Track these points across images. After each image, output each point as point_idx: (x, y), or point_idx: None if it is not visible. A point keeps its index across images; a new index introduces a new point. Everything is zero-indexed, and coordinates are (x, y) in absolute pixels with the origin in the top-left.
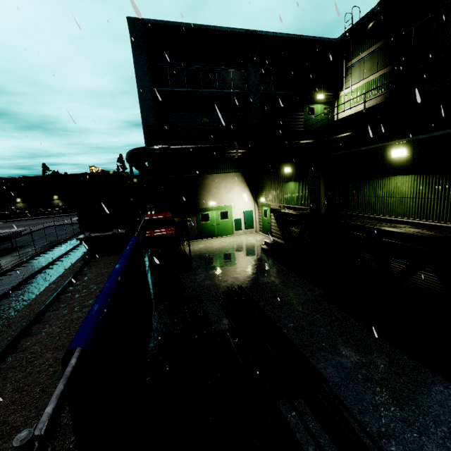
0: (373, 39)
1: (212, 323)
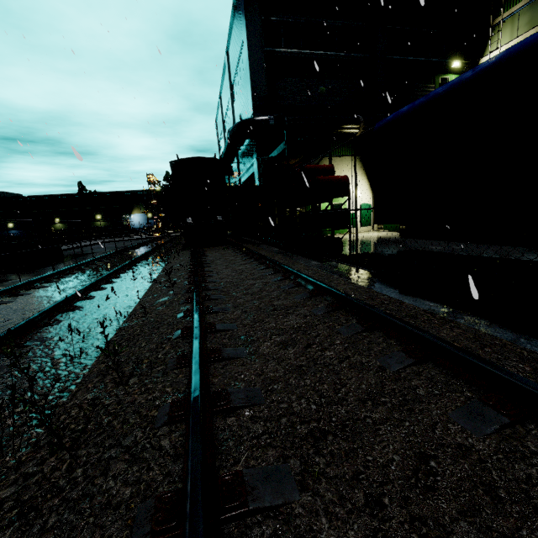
0: None
1: None
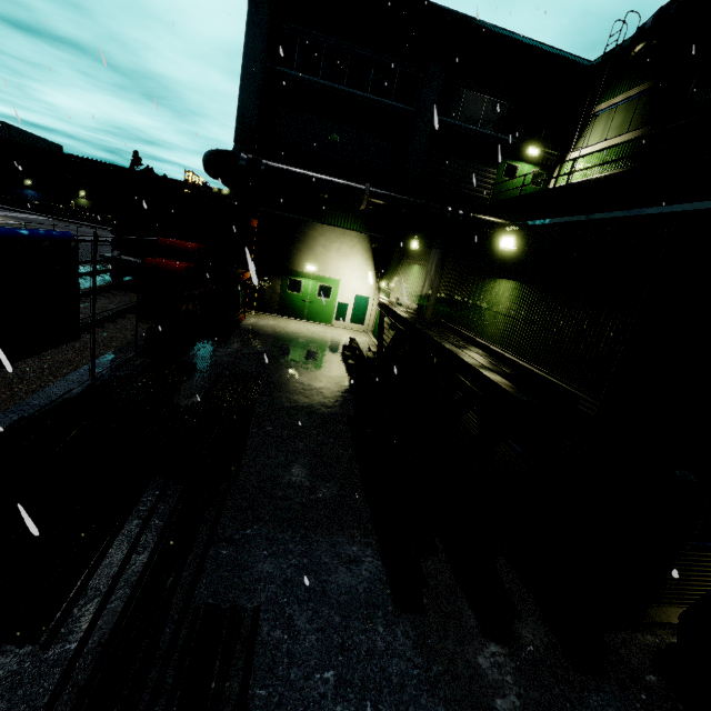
0: (640, 75)
1: (177, 396)
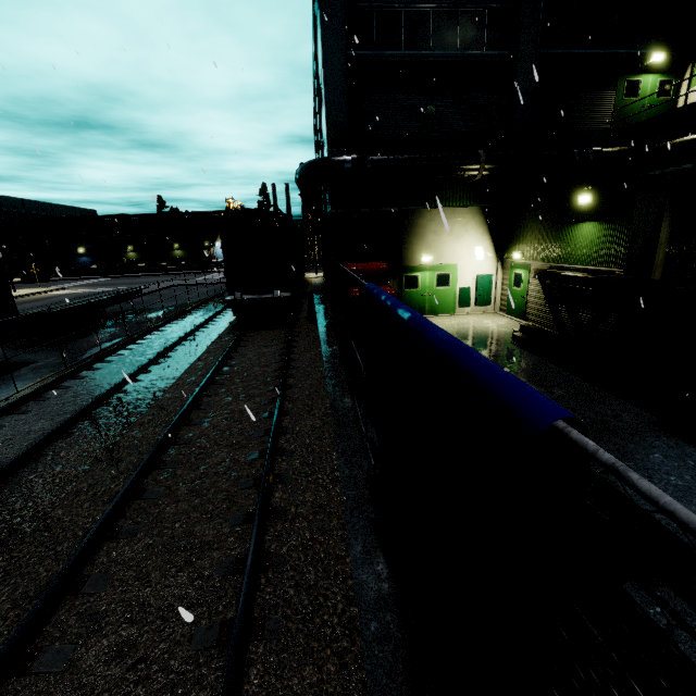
0: None
1: None
